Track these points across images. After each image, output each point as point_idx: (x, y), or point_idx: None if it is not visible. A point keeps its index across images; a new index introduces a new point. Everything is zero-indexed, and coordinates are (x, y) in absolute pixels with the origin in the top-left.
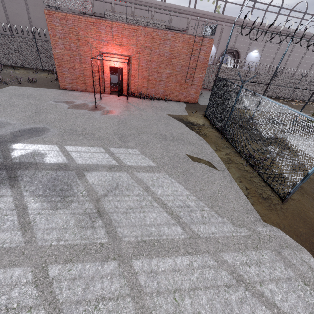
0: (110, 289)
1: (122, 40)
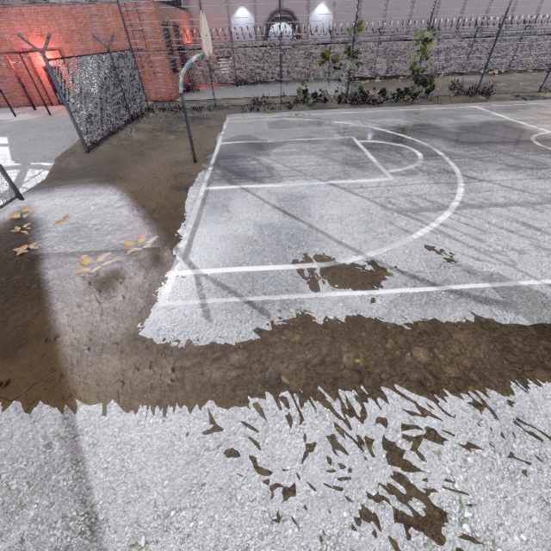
0: None
1: (42, 29)
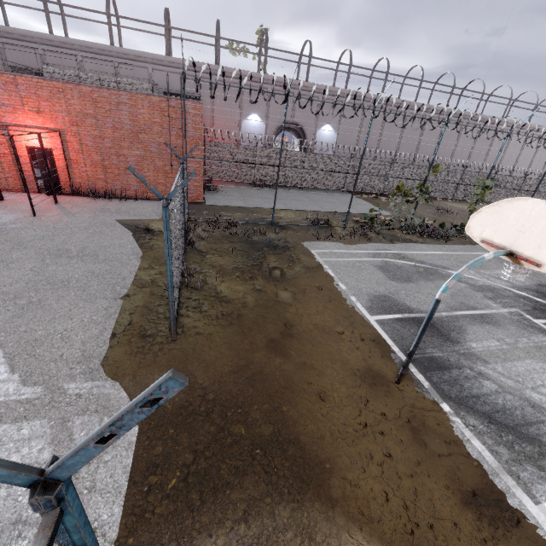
0: None
1: (41, 105)
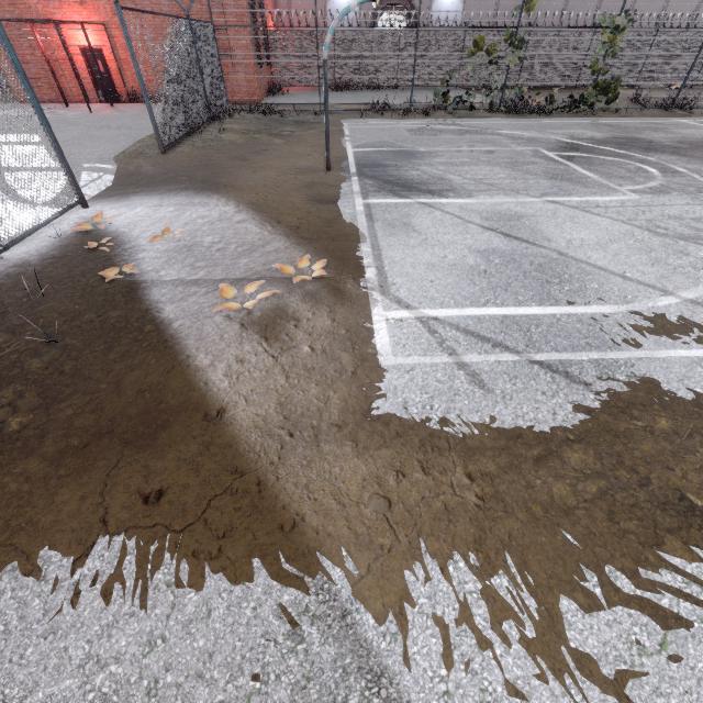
0: None
1: None
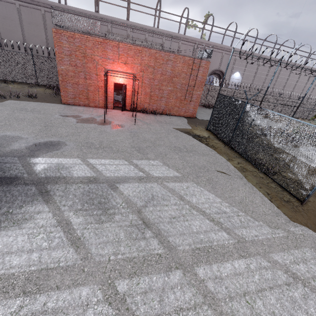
0: (184, 299)
1: (128, 59)
